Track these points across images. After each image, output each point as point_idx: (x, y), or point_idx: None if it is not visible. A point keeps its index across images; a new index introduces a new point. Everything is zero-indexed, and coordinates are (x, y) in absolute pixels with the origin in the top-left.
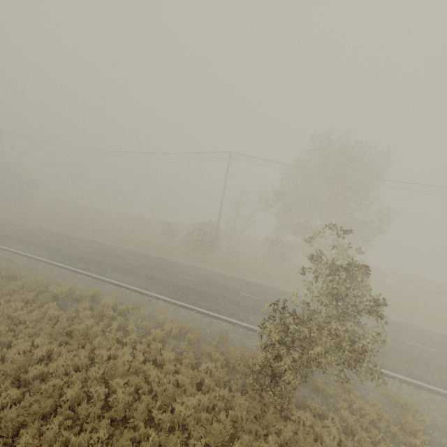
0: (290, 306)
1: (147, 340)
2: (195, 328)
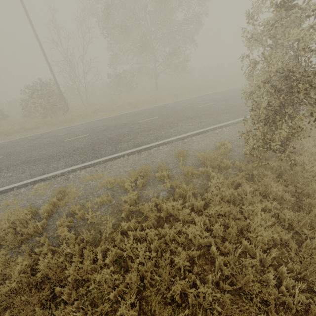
0: (180, 110)
1: (126, 212)
2: (147, 167)
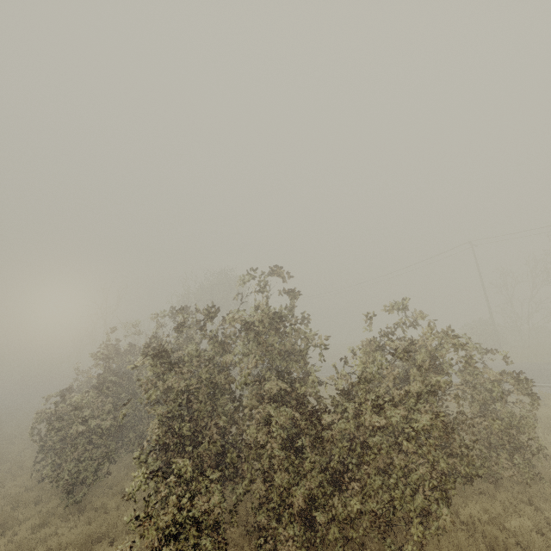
0: None
1: None
2: None
